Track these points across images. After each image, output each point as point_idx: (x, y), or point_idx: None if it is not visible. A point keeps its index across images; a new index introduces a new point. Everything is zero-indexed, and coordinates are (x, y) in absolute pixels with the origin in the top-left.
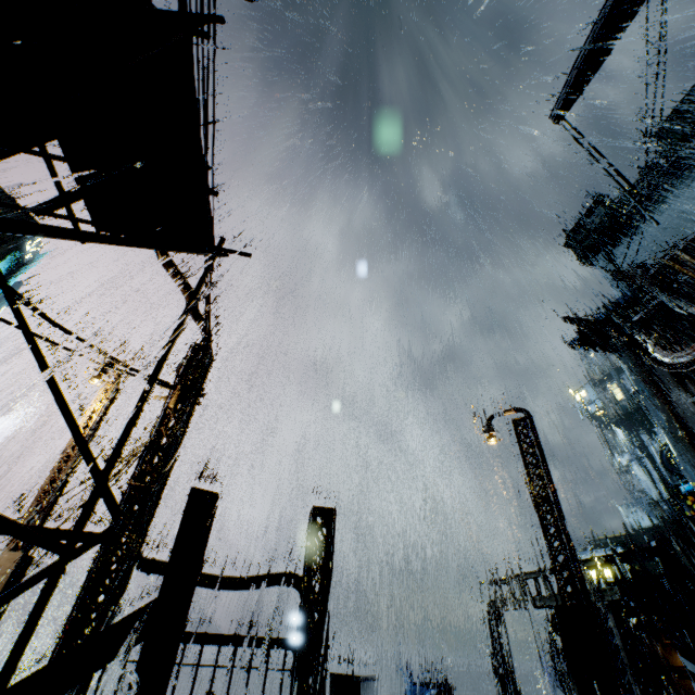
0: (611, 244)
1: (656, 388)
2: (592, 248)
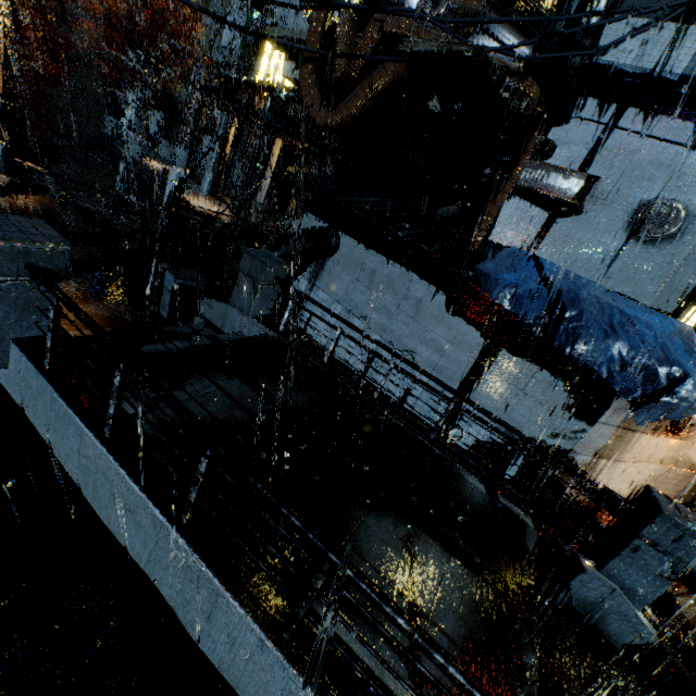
0: None
1: None
2: None
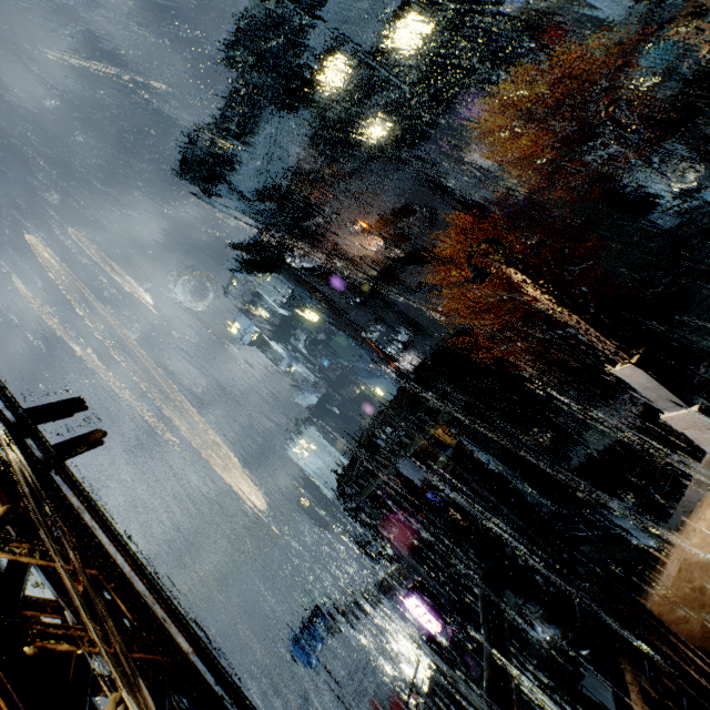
0: (228, 173)
1: (313, 289)
2: (212, 177)
